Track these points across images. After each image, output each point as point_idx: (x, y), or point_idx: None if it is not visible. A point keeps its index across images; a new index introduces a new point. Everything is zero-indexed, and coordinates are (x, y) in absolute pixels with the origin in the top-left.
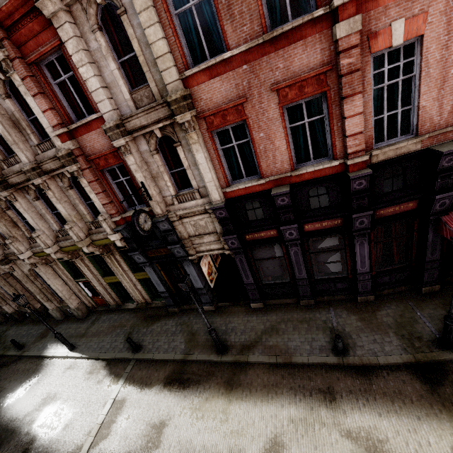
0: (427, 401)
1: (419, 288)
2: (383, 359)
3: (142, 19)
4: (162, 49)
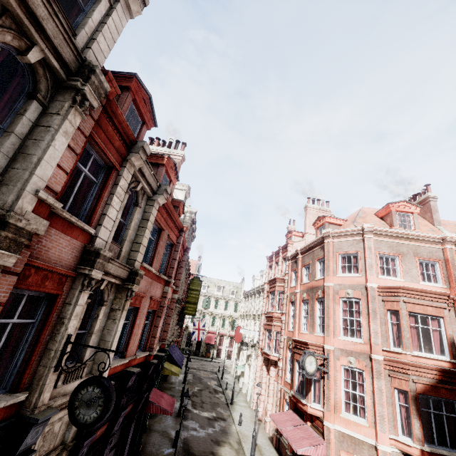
0: None
1: None
2: None
3: (149, 224)
4: (145, 243)
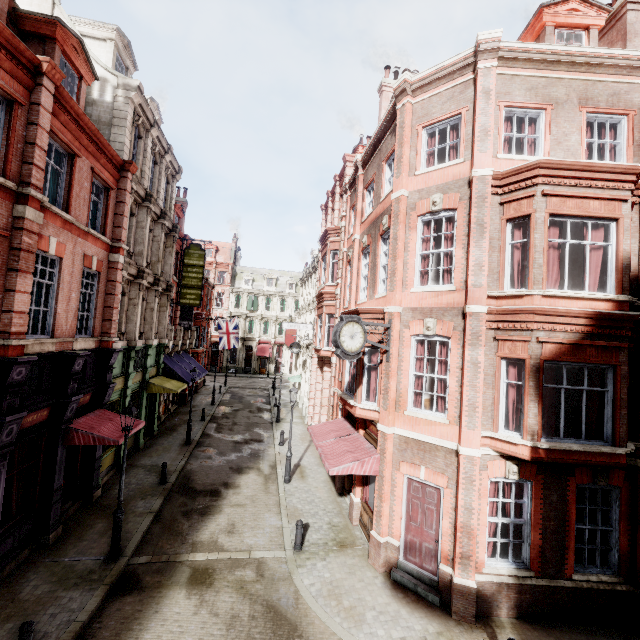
0: (148, 598)
1: (44, 541)
2: (84, 613)
3: None
4: None
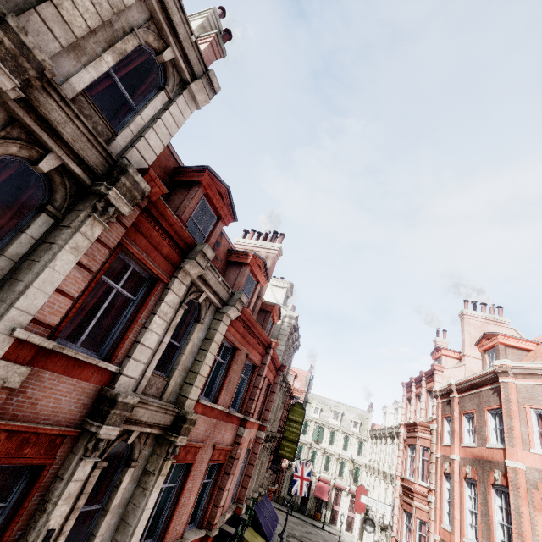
0: None
1: None
2: None
3: (213, 345)
4: (205, 372)
